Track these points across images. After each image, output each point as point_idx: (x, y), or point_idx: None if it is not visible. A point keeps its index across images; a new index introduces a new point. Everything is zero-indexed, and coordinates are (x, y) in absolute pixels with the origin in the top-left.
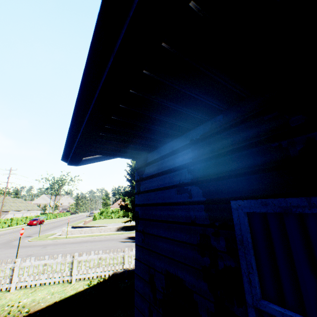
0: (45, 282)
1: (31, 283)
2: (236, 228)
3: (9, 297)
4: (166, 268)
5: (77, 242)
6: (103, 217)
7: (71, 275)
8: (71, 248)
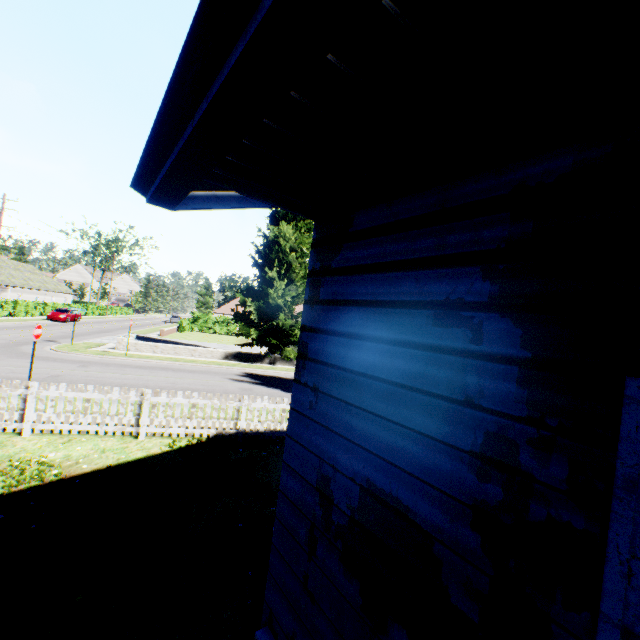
0: (88, 429)
1: (61, 427)
2: (624, 449)
3: (20, 446)
4: (366, 474)
5: (146, 368)
6: (198, 328)
7: (137, 425)
8: (136, 377)
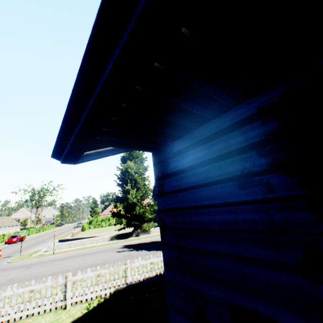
0: (33, 312)
1: (15, 316)
2: None
3: None
4: (229, 298)
5: (66, 258)
6: (93, 226)
7: (64, 299)
8: (61, 266)
